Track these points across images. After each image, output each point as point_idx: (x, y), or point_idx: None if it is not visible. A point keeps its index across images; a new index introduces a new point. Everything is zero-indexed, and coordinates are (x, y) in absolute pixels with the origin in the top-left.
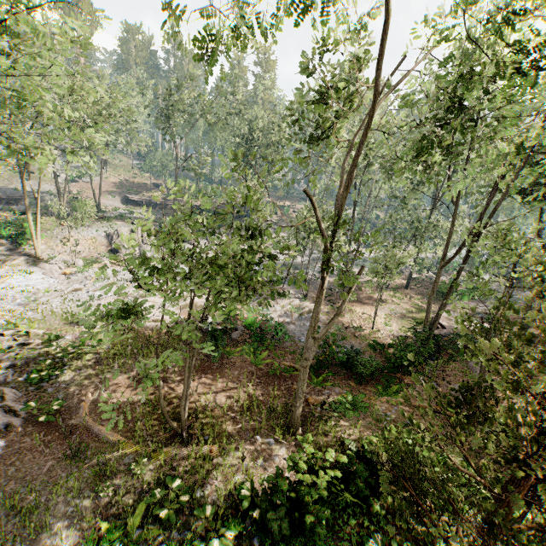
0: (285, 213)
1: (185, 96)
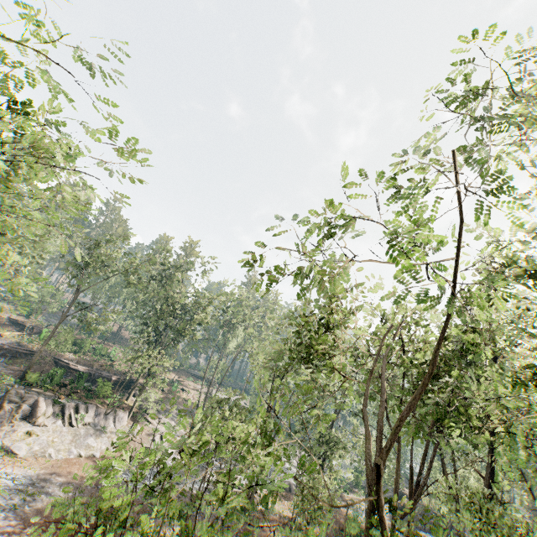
0: (173, 390)
1: (117, 254)
